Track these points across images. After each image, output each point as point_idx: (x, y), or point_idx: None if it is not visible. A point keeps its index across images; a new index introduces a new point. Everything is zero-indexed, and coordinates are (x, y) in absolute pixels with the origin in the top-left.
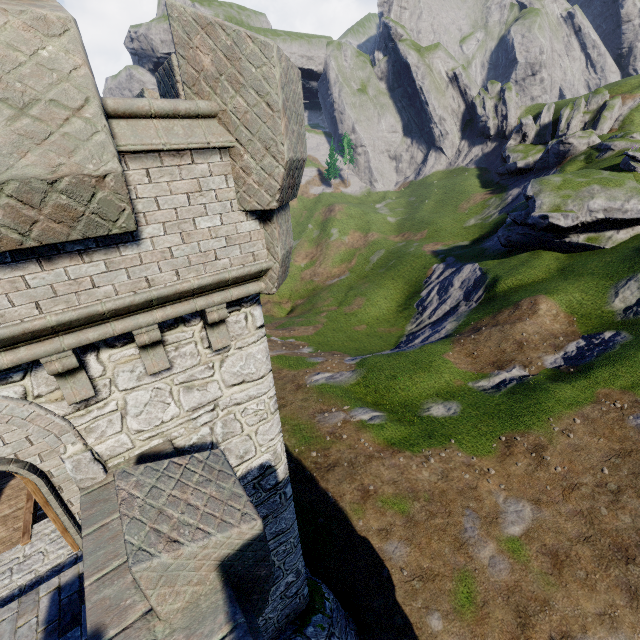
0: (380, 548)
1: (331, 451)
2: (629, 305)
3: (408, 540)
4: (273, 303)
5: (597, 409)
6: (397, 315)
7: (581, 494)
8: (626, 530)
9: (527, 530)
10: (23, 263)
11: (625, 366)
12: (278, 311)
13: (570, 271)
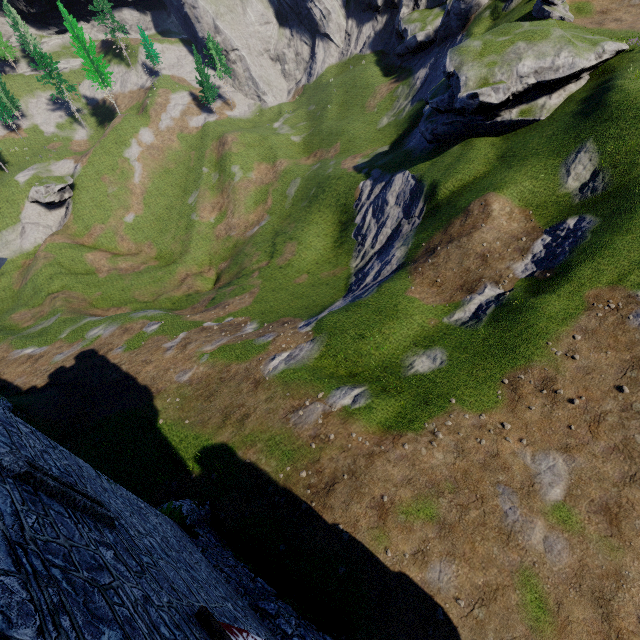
0: (423, 580)
1: (323, 463)
2: (584, 182)
3: (450, 555)
4: (193, 276)
5: (593, 317)
6: (336, 252)
7: (609, 425)
8: None
9: (568, 488)
10: None
11: (605, 257)
12: (202, 284)
13: (512, 156)
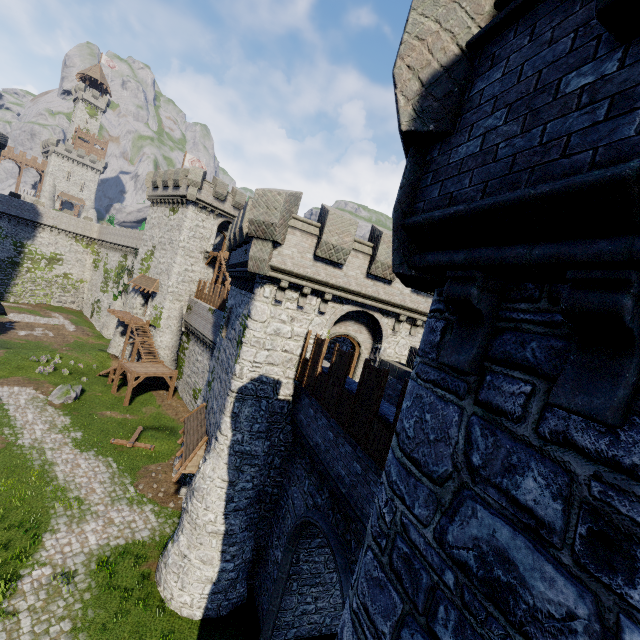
0: None
1: None
2: None
3: None
4: None
5: None
6: None
7: None
8: None
9: None
10: (414, 293)
11: None
12: None
13: None
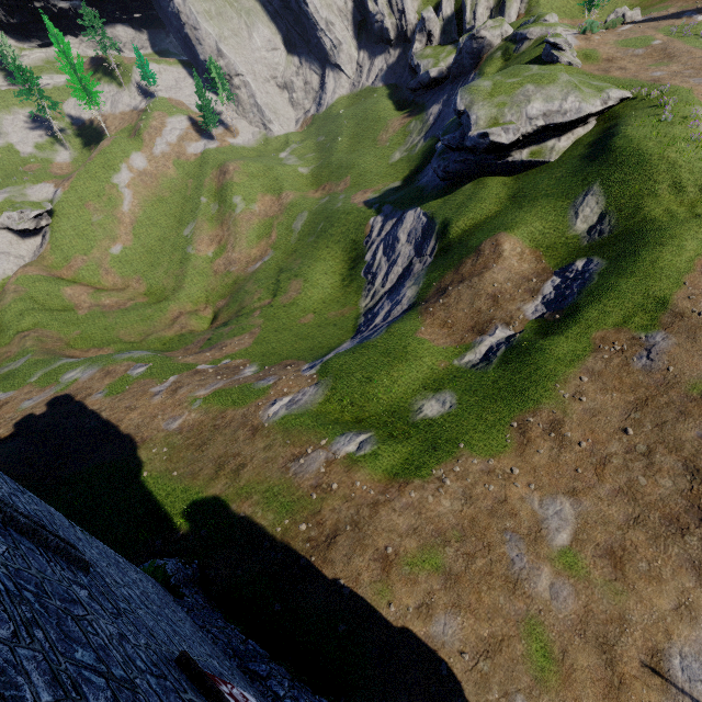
0: (427, 635)
1: (324, 514)
2: (592, 224)
3: (455, 606)
4: (187, 314)
5: (599, 359)
6: (345, 291)
7: (614, 467)
8: (671, 496)
9: (575, 533)
10: None
11: (611, 299)
12: (197, 323)
13: (522, 197)
